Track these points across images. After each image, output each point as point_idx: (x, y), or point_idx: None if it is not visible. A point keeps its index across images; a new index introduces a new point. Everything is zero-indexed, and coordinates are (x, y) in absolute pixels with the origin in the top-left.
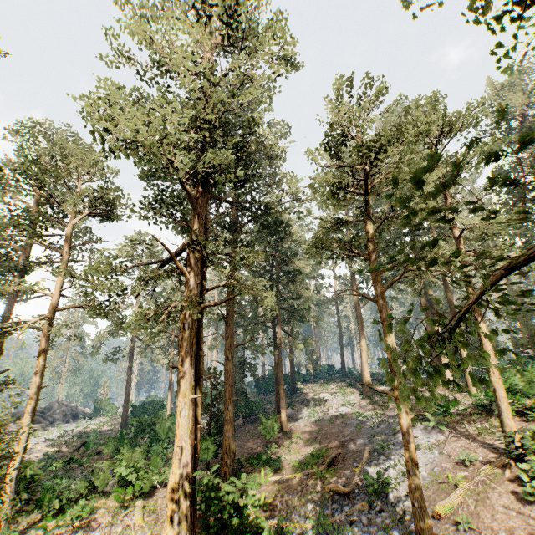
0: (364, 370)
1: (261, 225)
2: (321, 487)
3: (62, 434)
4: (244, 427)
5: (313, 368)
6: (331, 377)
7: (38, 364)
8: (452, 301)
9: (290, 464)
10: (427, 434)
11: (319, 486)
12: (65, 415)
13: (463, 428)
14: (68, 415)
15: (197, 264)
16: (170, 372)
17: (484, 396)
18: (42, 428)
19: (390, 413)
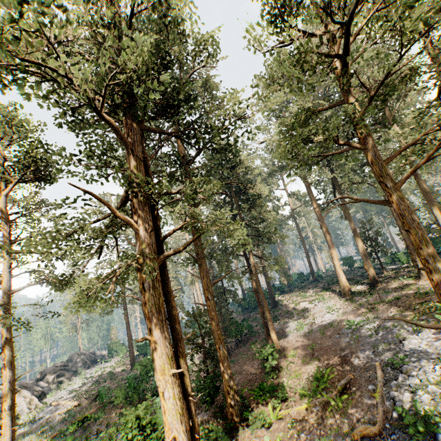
0: (340, 275)
1: (210, 152)
2: (341, 421)
3: (83, 382)
4: (238, 349)
5: (286, 280)
6: (304, 284)
7: (5, 355)
8: (426, 189)
9: (295, 390)
10: None
11: (338, 419)
12: (85, 363)
13: None
14: (87, 362)
15: (144, 209)
16: None
17: None
18: (66, 379)
19: (383, 315)
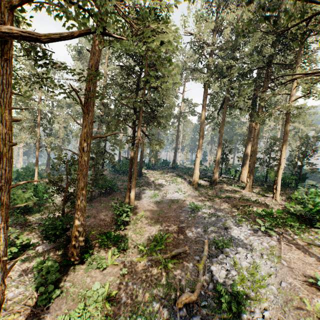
0: (196, 170)
1: None
2: (165, 280)
3: None
4: (100, 198)
5: (155, 161)
6: (165, 168)
7: None
8: (288, 131)
9: (135, 243)
10: (256, 235)
11: (164, 278)
12: None
13: (288, 235)
14: None
15: None
16: (37, 150)
17: (300, 209)
18: None
19: (216, 206)
